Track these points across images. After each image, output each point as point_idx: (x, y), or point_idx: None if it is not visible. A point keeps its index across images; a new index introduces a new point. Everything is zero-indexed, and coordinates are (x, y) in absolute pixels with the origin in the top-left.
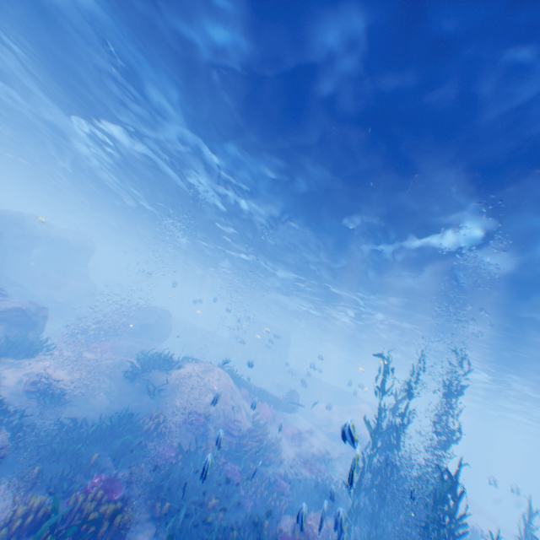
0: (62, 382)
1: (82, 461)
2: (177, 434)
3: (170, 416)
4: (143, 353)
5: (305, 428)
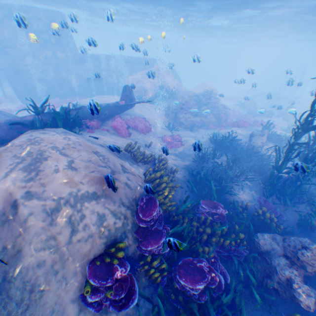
0: None
1: None
2: None
3: None
4: None
5: (142, 111)
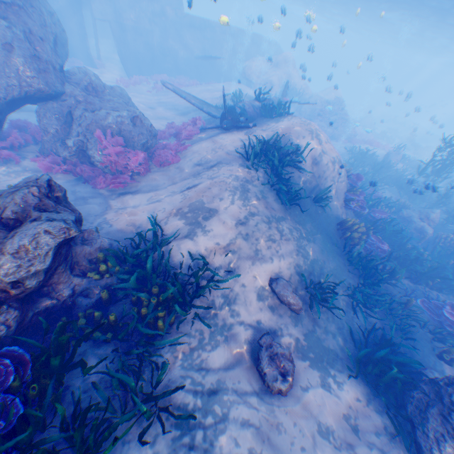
0: (288, 271)
1: (413, 311)
2: (345, 219)
3: (337, 211)
4: (248, 155)
5: None
